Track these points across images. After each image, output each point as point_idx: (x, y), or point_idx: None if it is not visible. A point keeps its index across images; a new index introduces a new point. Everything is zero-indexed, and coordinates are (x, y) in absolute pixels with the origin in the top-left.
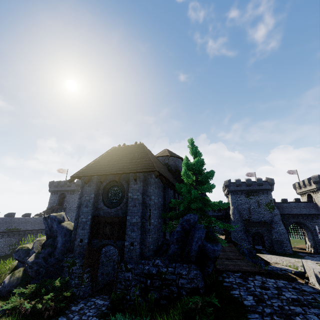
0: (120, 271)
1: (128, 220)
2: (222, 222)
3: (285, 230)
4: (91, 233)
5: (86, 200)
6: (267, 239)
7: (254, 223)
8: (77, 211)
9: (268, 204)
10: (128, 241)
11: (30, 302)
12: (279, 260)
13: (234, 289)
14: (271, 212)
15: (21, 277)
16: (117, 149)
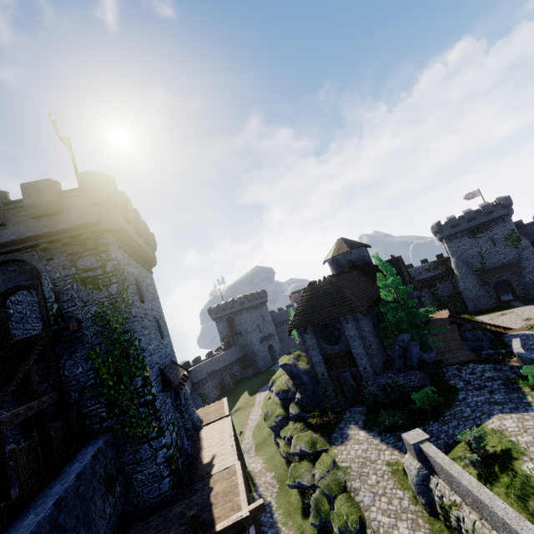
0: (364, 387)
1: (354, 352)
2: (444, 281)
3: None
4: (327, 368)
5: (310, 345)
6: (517, 285)
7: (492, 270)
8: (307, 355)
9: (509, 237)
10: (360, 367)
11: (322, 418)
12: (533, 313)
13: (451, 380)
14: (516, 246)
15: (298, 408)
16: (310, 291)
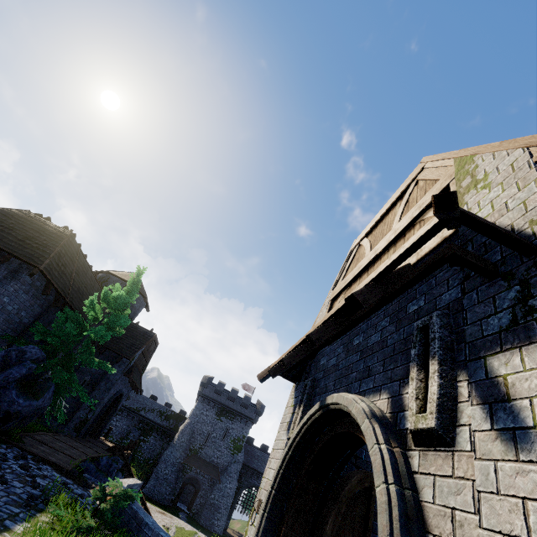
0: None
1: None
2: (159, 439)
3: (234, 492)
4: None
5: None
6: (202, 495)
7: (201, 460)
8: None
9: (237, 441)
10: None
11: None
12: None
13: None
14: (233, 454)
15: None
16: (28, 216)
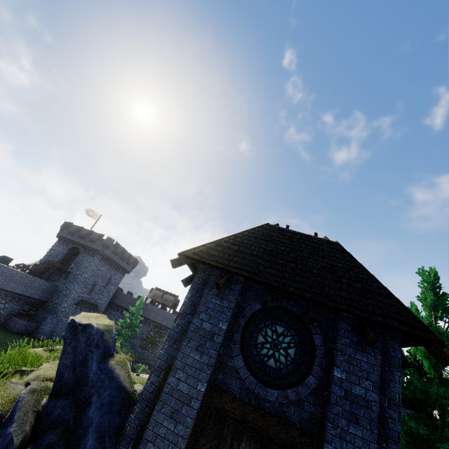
0: None
1: None
2: None
3: None
4: (191, 441)
5: (202, 330)
6: None
7: None
8: (167, 349)
9: None
10: None
11: None
12: None
13: None
14: None
15: None
16: (279, 232)
